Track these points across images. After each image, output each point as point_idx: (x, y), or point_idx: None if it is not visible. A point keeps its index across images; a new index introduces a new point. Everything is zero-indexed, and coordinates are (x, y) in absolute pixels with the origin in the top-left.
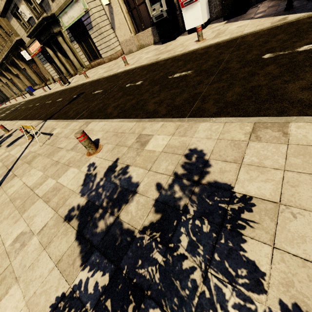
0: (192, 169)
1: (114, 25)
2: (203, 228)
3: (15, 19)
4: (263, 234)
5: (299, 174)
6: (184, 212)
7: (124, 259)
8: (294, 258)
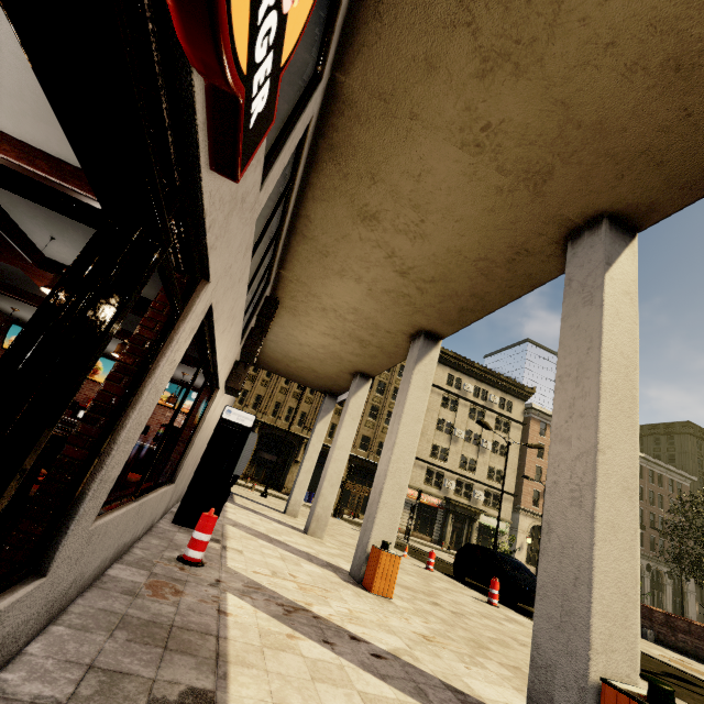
0: None
1: (517, 550)
2: None
3: (426, 470)
4: None
5: None
6: None
7: None
8: None
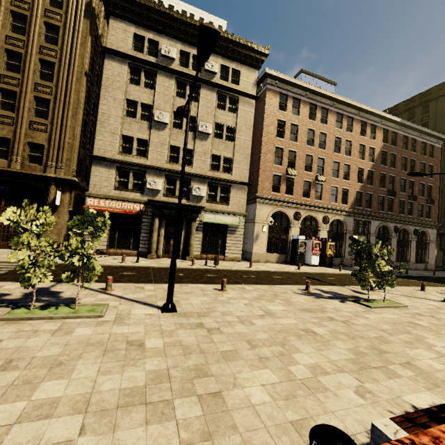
0: (444, 291)
1: (256, 241)
2: None
3: (115, 172)
4: None
5: None
6: None
7: None
8: None
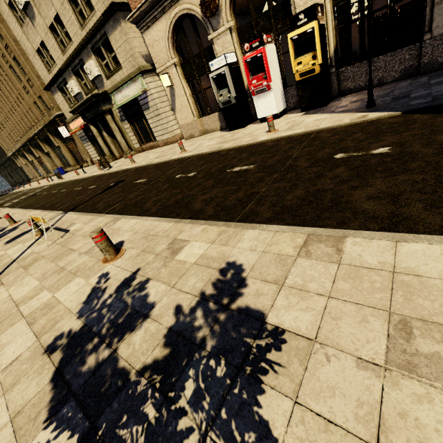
0: (223, 289)
1: (175, 107)
2: (216, 371)
3: (60, 93)
4: (287, 383)
5: (344, 303)
6: (199, 348)
7: (105, 413)
8: (317, 418)
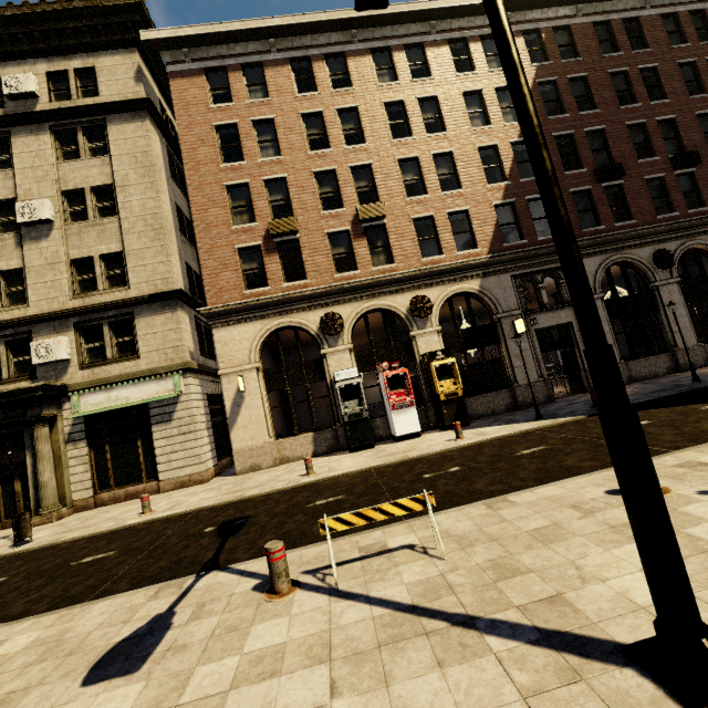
0: None
1: (235, 421)
2: None
3: None
4: None
5: None
6: None
7: None
8: None
